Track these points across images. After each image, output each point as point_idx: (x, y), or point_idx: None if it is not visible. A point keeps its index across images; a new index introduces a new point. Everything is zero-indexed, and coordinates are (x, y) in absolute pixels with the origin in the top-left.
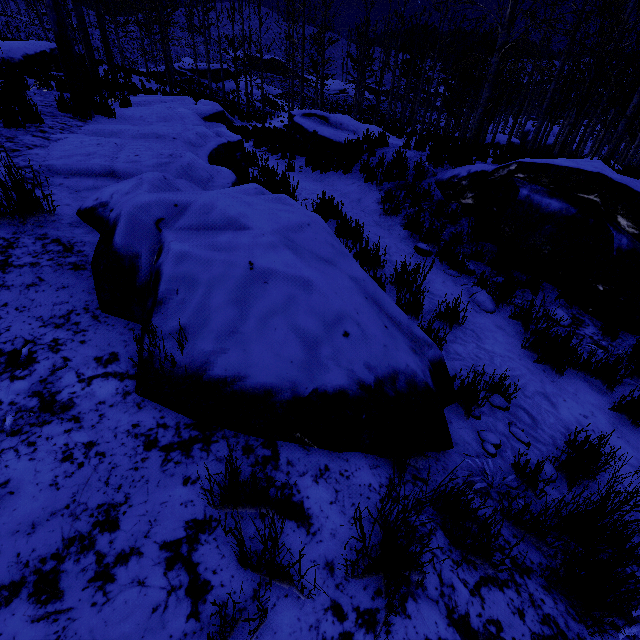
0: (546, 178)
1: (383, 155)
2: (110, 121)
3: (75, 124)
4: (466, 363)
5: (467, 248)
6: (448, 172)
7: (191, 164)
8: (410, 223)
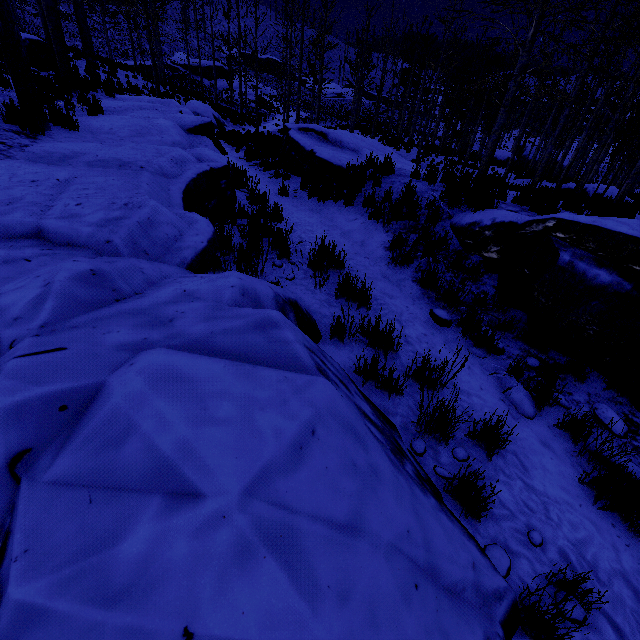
0: (593, 242)
1: (390, 188)
2: (70, 135)
3: (18, 143)
4: (516, 524)
5: (492, 315)
6: (467, 216)
7: (152, 218)
8: (424, 280)
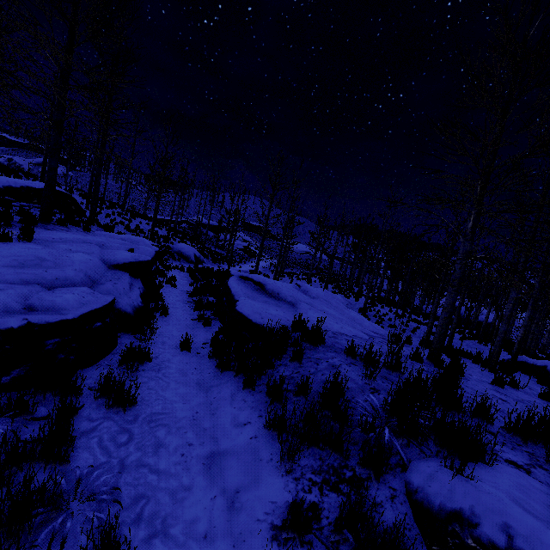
0: None
1: (307, 378)
2: None
3: None
4: None
5: None
6: (438, 481)
7: None
8: None
